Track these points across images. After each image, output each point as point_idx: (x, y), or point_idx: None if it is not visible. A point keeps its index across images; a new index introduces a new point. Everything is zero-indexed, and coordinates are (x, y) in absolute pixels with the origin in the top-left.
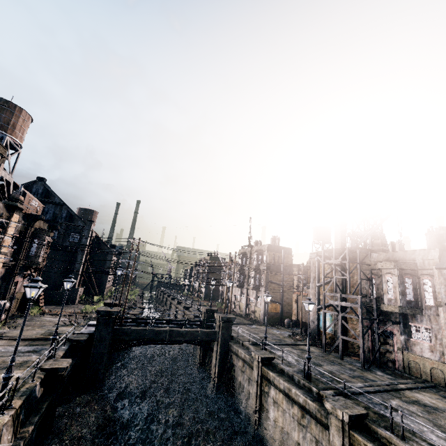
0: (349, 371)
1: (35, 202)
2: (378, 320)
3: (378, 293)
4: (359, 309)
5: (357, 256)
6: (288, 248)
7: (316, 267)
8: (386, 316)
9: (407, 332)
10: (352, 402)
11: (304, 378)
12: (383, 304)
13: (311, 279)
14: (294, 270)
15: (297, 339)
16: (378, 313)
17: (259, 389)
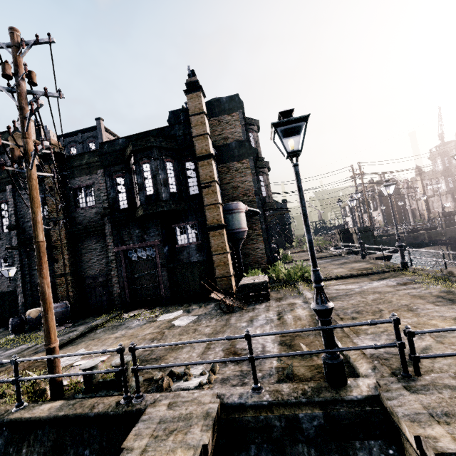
0: None
1: None
2: None
3: None
4: None
5: None
6: None
7: None
8: None
9: None
10: None
11: None
12: None
13: None
14: None
15: None
16: None
17: None
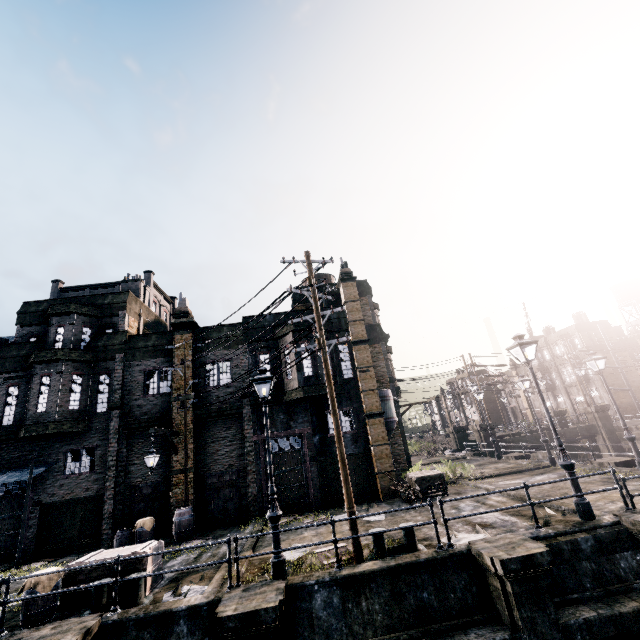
0: None
1: None
2: None
3: None
4: None
5: None
6: (602, 321)
7: None
8: None
9: None
10: None
11: None
12: None
13: None
14: None
15: None
16: None
17: None
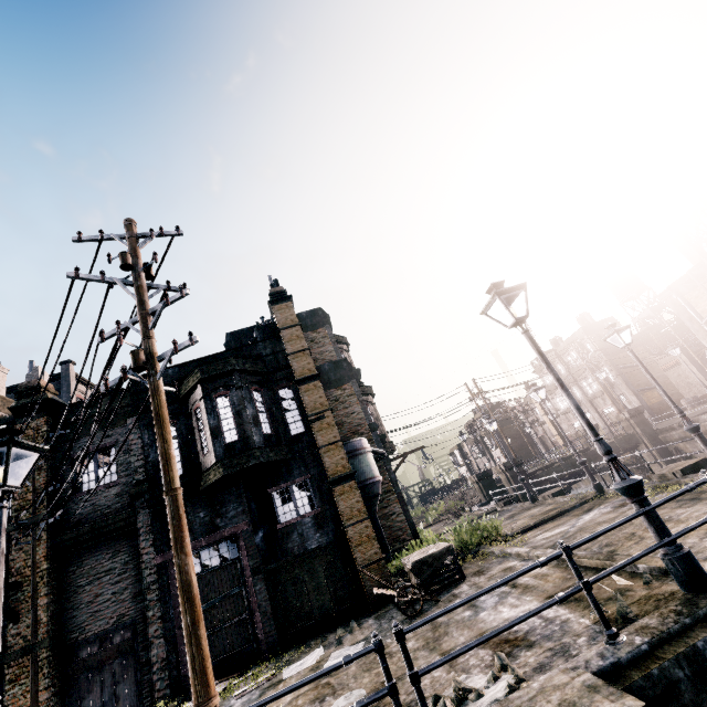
0: None
1: None
2: None
3: None
4: None
5: None
6: (608, 319)
7: (684, 304)
8: None
9: None
10: None
11: None
12: None
13: (686, 322)
14: None
15: None
16: None
17: None
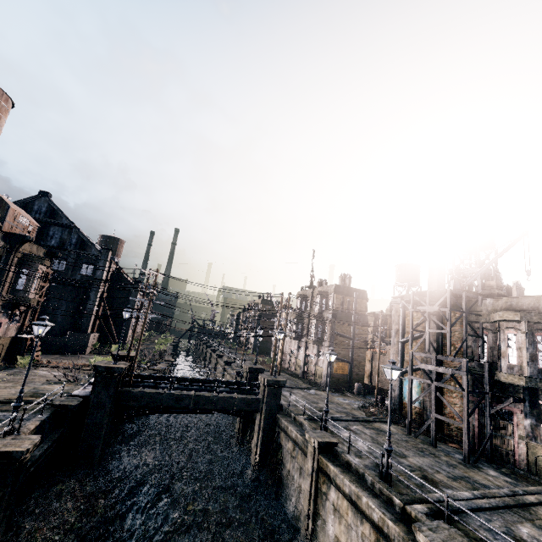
0: (447, 468)
1: (26, 219)
2: (491, 395)
3: (491, 355)
4: (465, 377)
5: (463, 301)
6: (362, 290)
7: (401, 317)
8: (503, 388)
9: (535, 415)
10: (462, 534)
11: (381, 478)
12: (500, 373)
13: (393, 332)
14: (369, 319)
15: (370, 412)
16: (491, 385)
17: (314, 486)
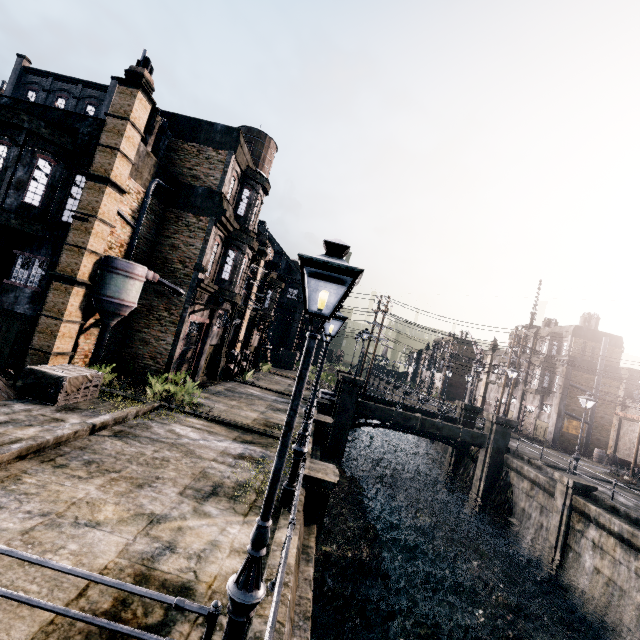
0: None
1: (269, 248)
2: None
3: None
4: None
5: None
6: (614, 336)
7: None
8: None
9: None
10: None
11: None
12: None
13: None
14: None
15: (625, 480)
16: None
17: (564, 523)
